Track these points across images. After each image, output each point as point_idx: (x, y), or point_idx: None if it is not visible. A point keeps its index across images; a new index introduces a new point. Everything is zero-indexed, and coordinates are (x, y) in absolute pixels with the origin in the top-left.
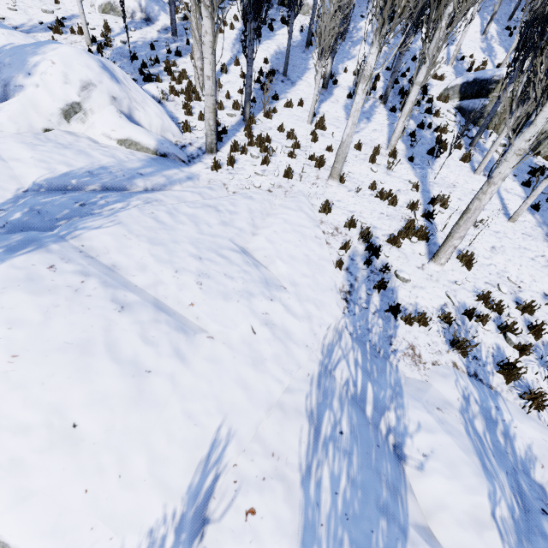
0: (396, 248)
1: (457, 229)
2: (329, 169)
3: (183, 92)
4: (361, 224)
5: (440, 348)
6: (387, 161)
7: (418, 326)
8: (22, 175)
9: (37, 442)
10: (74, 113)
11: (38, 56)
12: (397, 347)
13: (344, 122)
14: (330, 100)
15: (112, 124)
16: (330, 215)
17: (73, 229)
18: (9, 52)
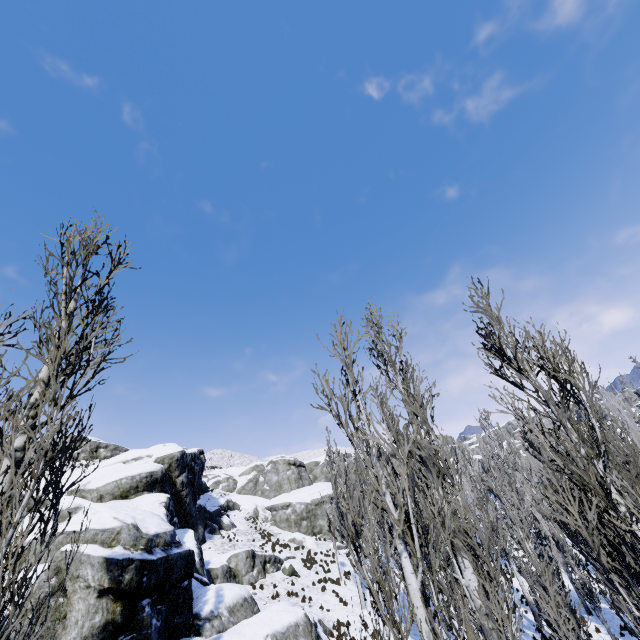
0: None
1: None
2: None
3: None
4: None
5: None
6: None
7: None
8: None
9: None
10: None
11: None
12: None
13: None
14: None
15: None
16: None
17: None
18: None
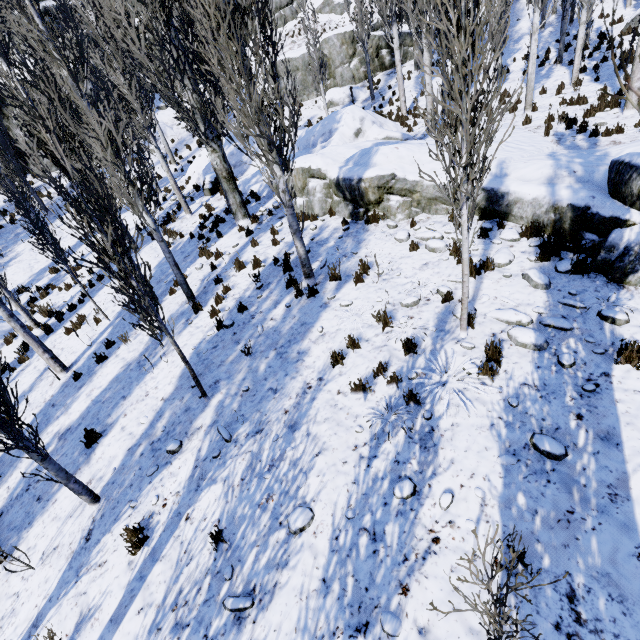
0: (591, 118)
1: (633, 75)
2: (521, 111)
3: (396, 119)
4: (557, 110)
5: (636, 136)
6: (572, 85)
7: (616, 135)
8: (364, 145)
9: (437, 163)
10: (359, 134)
11: (339, 114)
12: (601, 144)
13: (525, 88)
14: (507, 83)
15: (377, 133)
16: (532, 124)
17: (402, 142)
18: (325, 120)
